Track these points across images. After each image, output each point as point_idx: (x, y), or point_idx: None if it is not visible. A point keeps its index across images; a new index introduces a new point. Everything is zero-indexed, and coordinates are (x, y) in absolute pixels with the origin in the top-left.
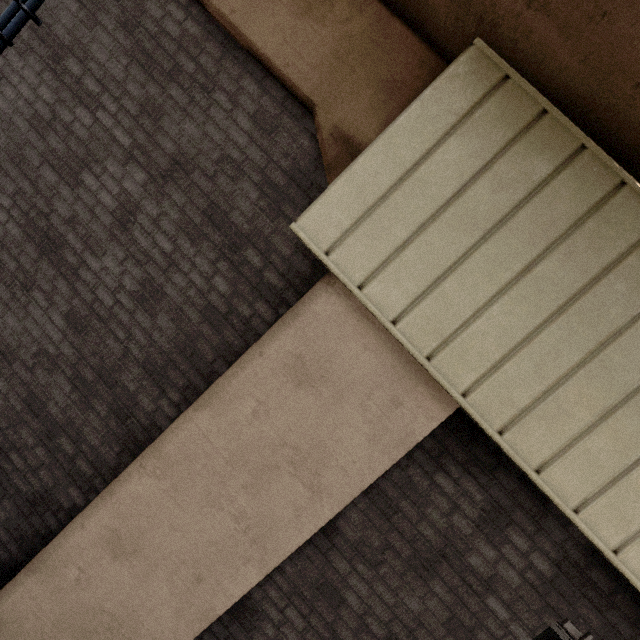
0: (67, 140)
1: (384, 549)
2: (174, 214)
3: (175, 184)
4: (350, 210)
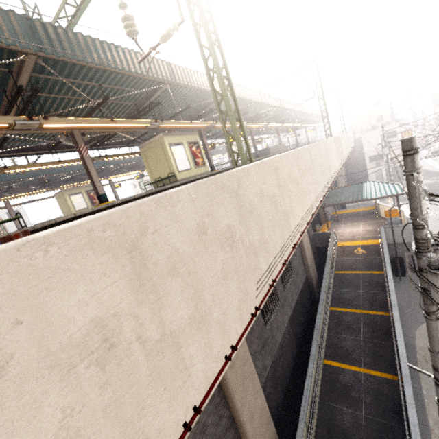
0: None
1: (250, 340)
2: None
3: None
4: None
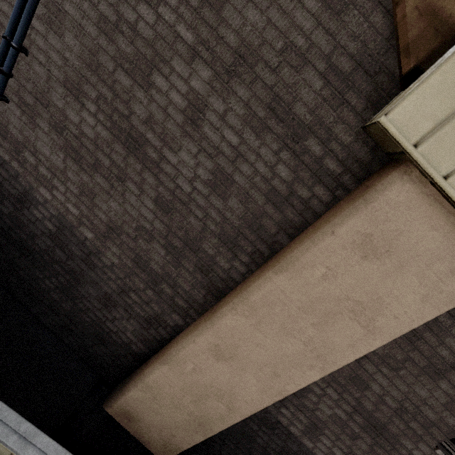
0: (134, 41)
1: (405, 361)
2: (239, 109)
3: (239, 79)
4: (449, 99)
